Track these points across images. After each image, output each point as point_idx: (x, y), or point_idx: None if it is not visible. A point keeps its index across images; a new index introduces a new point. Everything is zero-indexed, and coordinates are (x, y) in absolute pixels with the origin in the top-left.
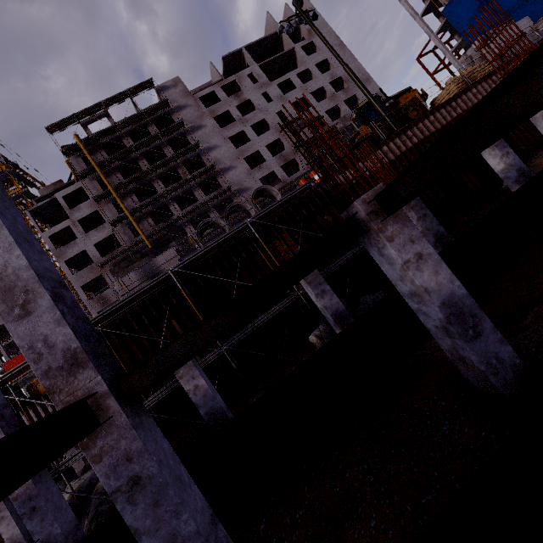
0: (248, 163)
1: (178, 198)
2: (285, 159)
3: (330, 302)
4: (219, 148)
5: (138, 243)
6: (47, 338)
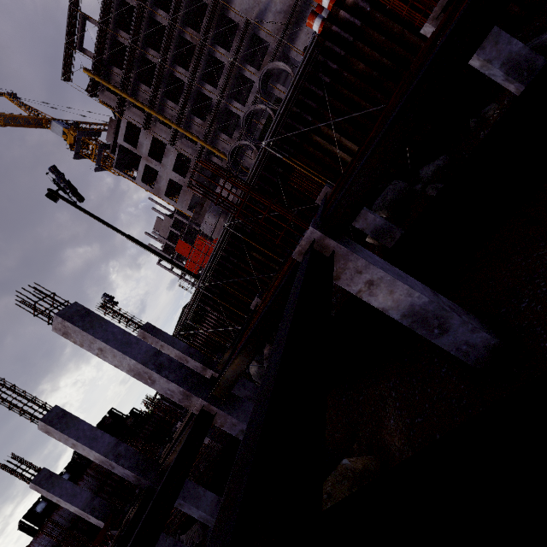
0: None
1: (205, 73)
2: None
3: (365, 222)
4: None
5: (202, 151)
6: (169, 389)
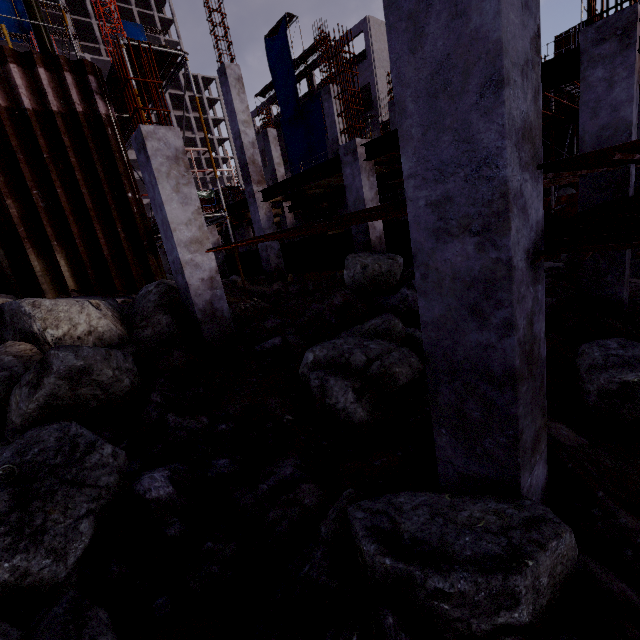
0: None
1: None
2: None
3: None
4: None
5: None
6: None
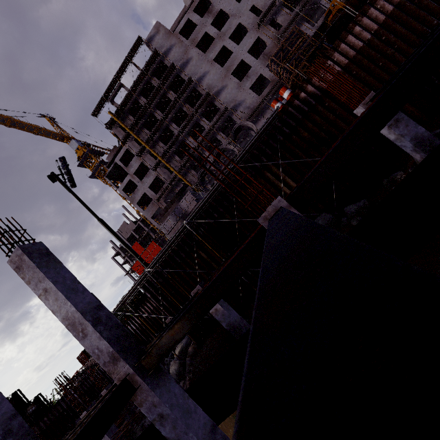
0: (236, 75)
1: (190, 131)
2: (269, 56)
3: None
4: (208, 74)
5: (174, 178)
6: (98, 347)
